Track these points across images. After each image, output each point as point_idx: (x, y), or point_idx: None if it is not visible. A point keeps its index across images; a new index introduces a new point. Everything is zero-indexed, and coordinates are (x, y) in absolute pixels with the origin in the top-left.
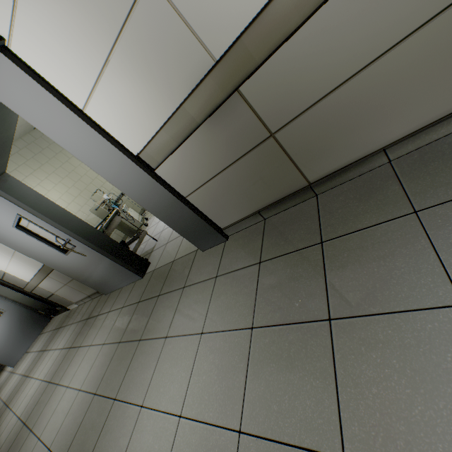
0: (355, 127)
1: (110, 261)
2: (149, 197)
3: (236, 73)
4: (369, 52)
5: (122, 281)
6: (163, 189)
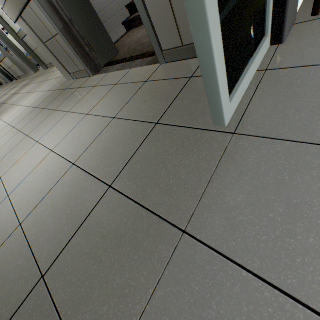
0: (17, 72)
1: (3, 75)
2: (1, 67)
3: (1, 61)
4: (11, 66)
5: (9, 81)
6: (2, 67)
